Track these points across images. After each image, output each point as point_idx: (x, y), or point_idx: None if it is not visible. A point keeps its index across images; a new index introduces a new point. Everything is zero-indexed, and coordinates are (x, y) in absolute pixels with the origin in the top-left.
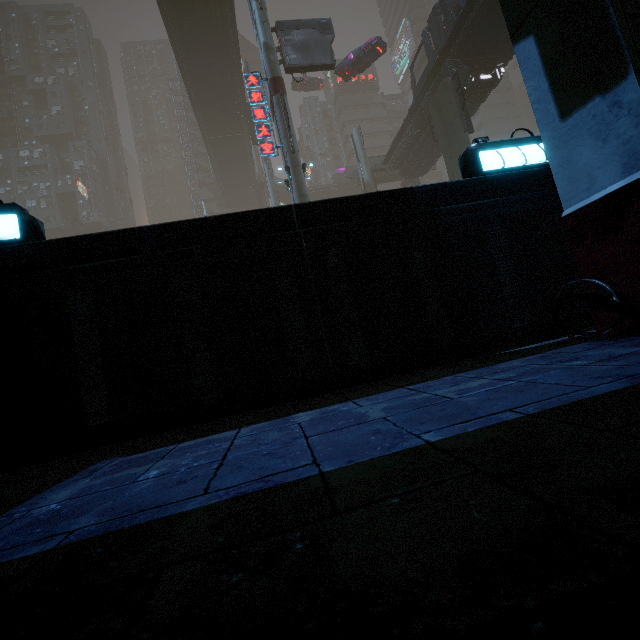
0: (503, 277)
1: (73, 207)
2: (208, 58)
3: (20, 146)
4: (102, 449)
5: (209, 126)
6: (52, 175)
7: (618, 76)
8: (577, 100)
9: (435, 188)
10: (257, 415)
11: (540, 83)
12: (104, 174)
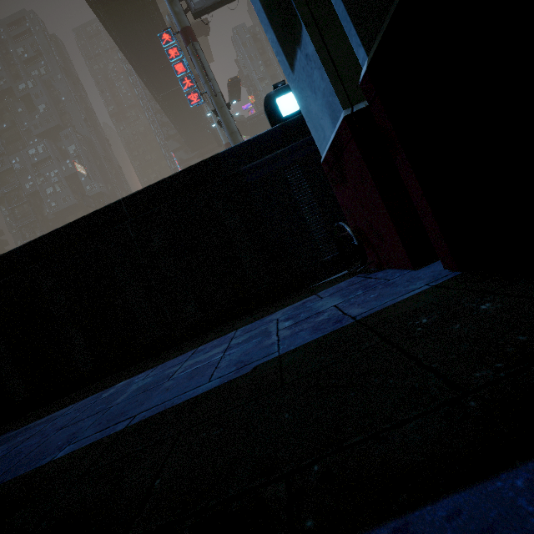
0: (309, 217)
1: (79, 185)
2: (134, 24)
3: (28, 146)
4: (28, 415)
5: (155, 86)
6: (56, 163)
7: (299, 28)
8: (291, 52)
9: (240, 148)
10: (115, 378)
11: (272, 35)
12: (93, 151)
